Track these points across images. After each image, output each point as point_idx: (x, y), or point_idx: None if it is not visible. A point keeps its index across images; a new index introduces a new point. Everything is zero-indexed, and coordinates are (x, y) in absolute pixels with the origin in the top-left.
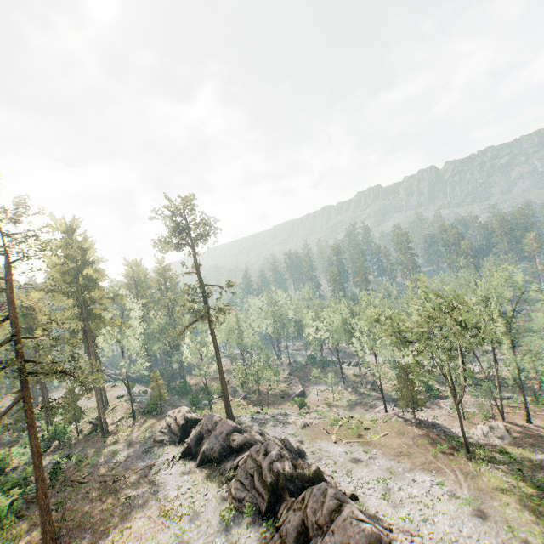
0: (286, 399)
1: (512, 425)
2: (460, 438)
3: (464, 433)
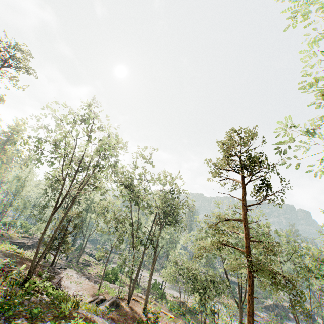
0: (0, 238)
1: (128, 307)
2: (46, 274)
3: (38, 252)
